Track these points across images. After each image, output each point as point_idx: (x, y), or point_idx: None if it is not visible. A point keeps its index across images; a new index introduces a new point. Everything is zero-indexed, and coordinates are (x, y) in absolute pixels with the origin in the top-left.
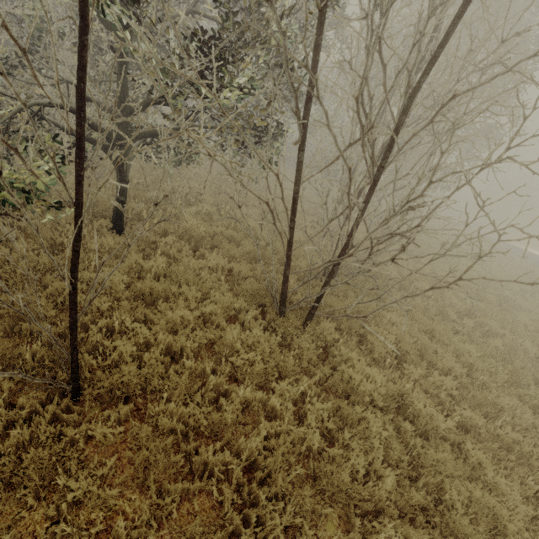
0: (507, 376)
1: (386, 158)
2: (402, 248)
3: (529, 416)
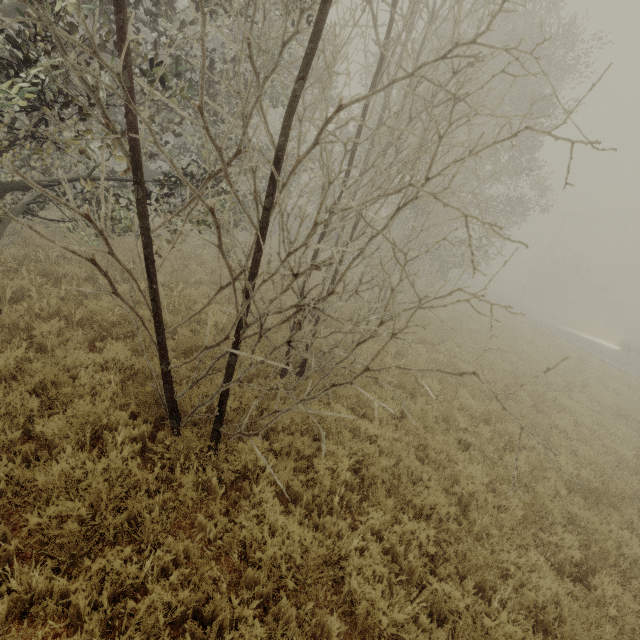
0: (521, 514)
1: (269, 196)
2: (297, 325)
3: (548, 582)
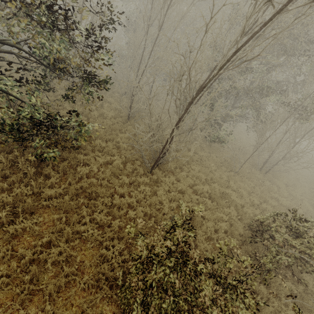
0: None
1: (298, 142)
2: (297, 160)
3: None
